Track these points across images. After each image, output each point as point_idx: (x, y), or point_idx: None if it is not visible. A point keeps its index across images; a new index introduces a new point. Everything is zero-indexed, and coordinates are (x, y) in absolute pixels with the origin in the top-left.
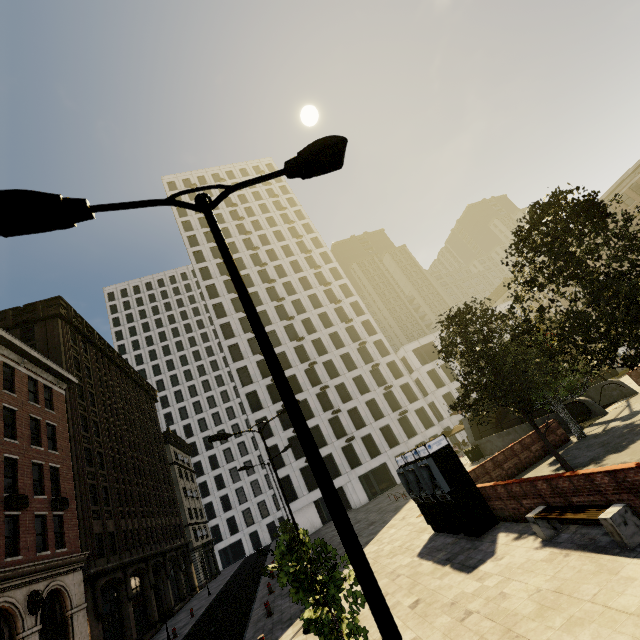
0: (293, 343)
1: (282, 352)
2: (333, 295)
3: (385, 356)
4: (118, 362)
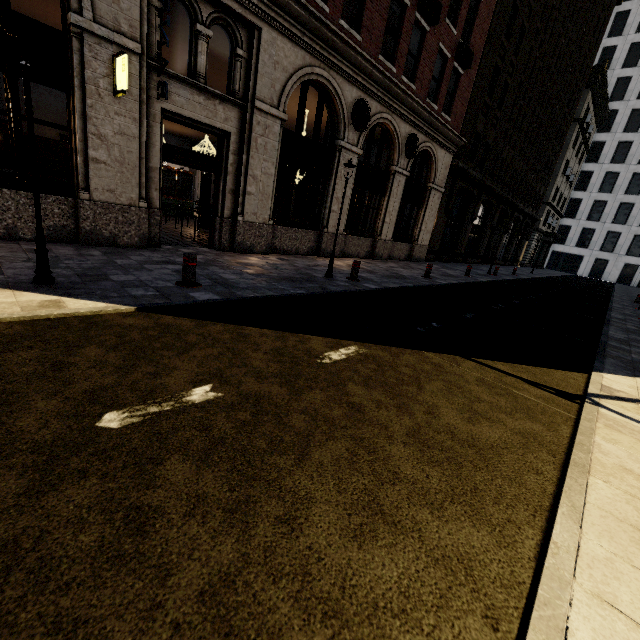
0: None
1: None
2: None
3: None
4: None
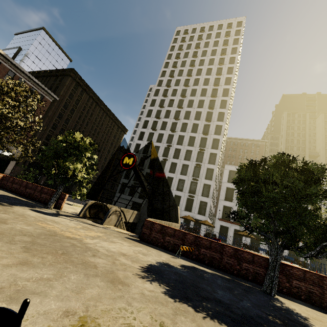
0: (170, 132)
1: (163, 134)
2: (211, 116)
3: (211, 164)
4: (103, 107)
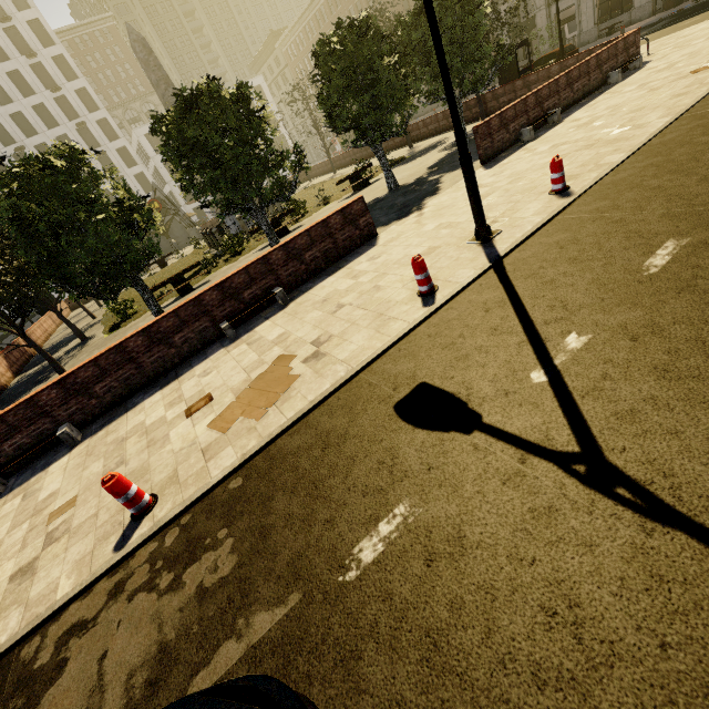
0: None
1: None
2: (22, 39)
3: (115, 140)
4: None
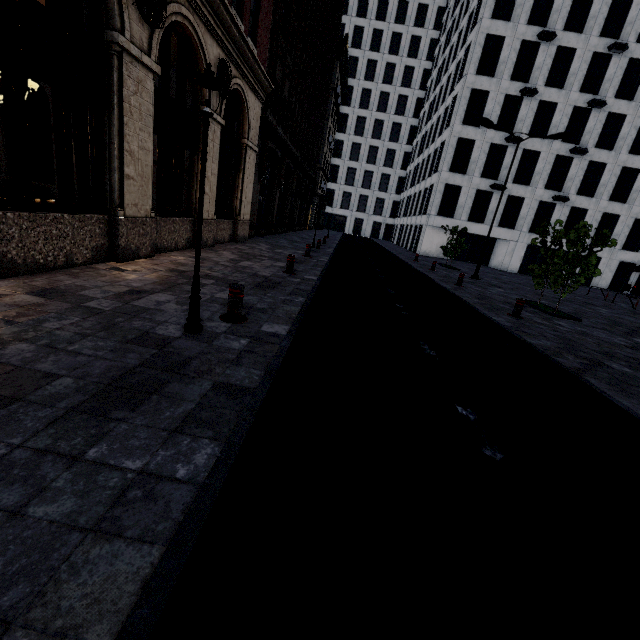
0: None
1: None
2: None
3: None
4: None
